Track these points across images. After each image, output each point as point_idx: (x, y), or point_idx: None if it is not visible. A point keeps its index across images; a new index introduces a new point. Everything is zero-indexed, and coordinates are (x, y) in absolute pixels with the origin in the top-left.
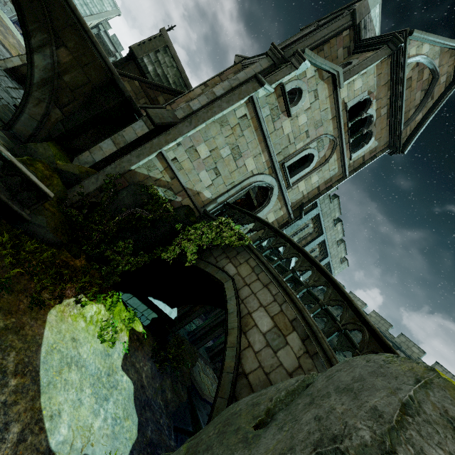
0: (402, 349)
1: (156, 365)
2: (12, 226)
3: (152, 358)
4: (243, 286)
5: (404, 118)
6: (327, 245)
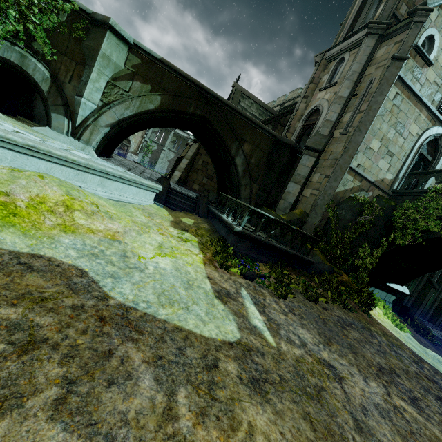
0: None
1: (425, 338)
2: (306, 271)
3: (419, 333)
4: None
5: None
6: None
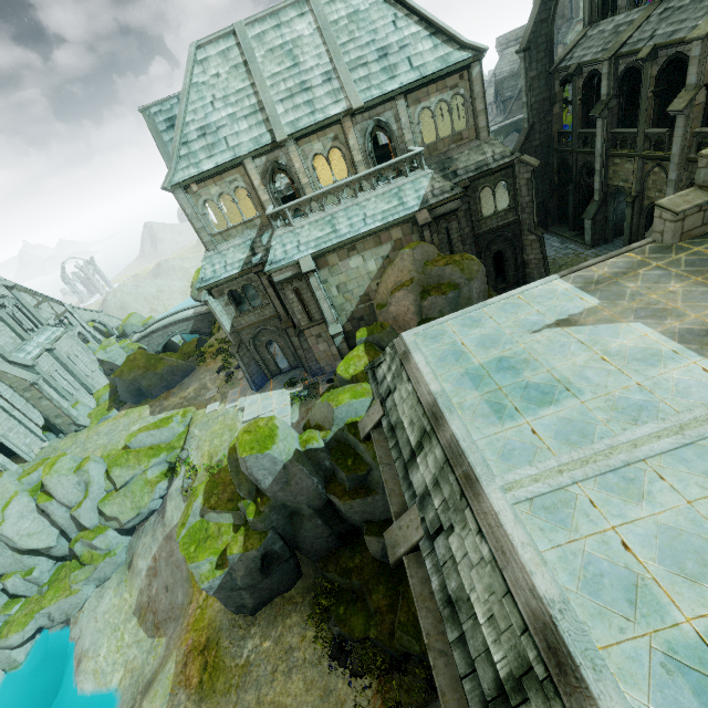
0: None
1: None
2: None
3: None
4: None
5: None
6: None
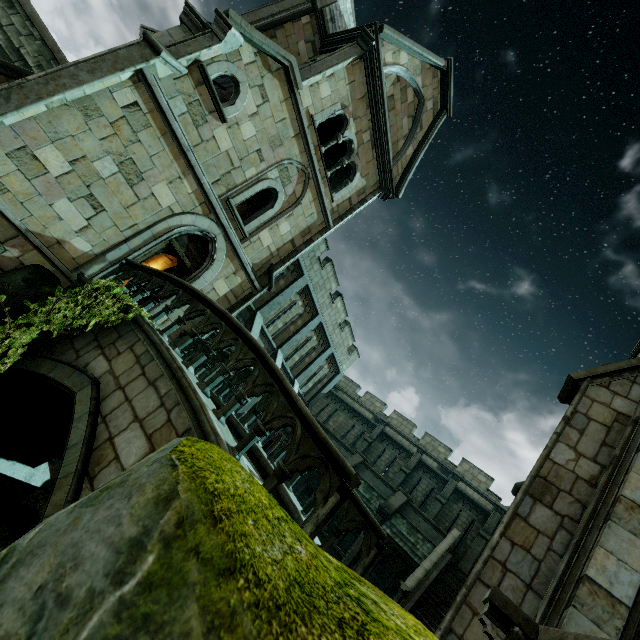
0: (428, 452)
1: None
2: None
3: None
4: (113, 392)
5: (394, 151)
6: (326, 330)
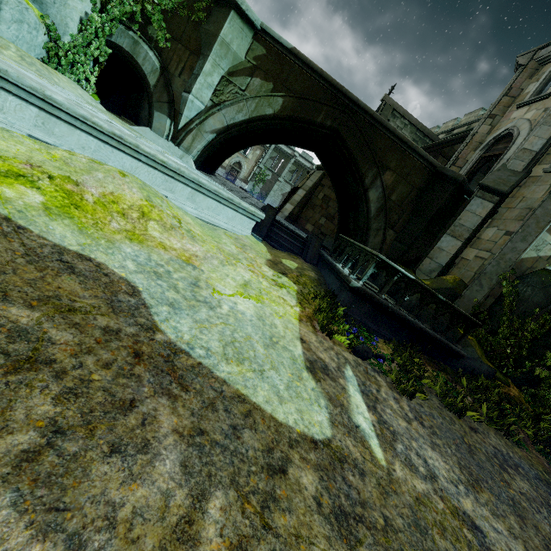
0: None
1: None
2: (449, 366)
3: None
4: None
5: None
6: None
